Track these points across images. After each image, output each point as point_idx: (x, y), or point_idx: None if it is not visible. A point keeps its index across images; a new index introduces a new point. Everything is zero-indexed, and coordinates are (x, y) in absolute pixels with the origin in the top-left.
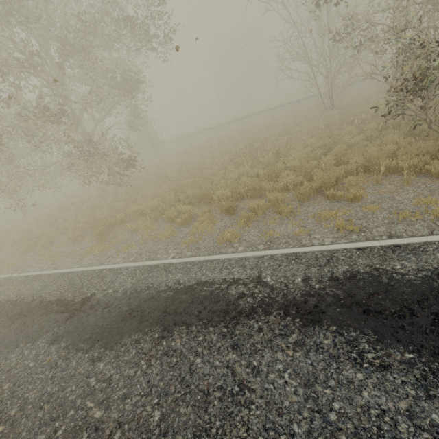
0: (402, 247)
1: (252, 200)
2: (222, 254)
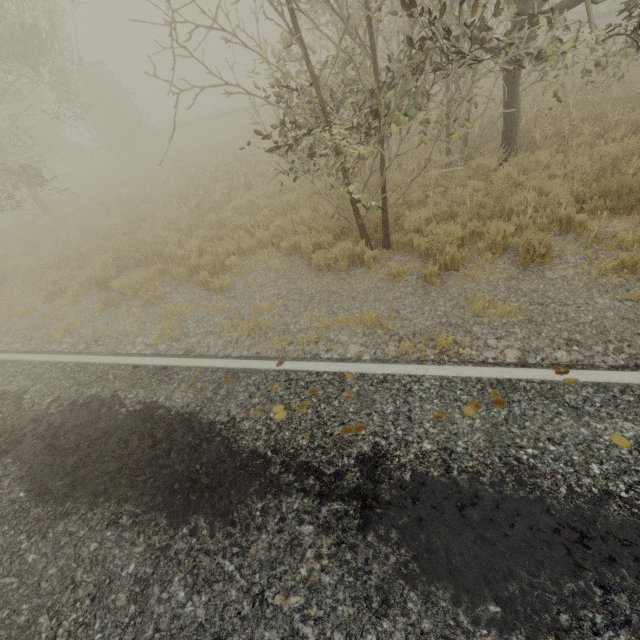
0: (166, 370)
1: (147, 270)
2: (35, 353)
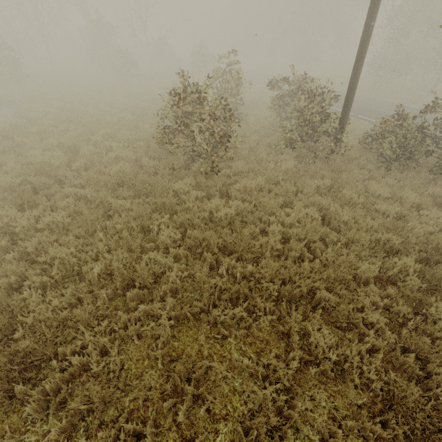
0: None
1: None
2: None
